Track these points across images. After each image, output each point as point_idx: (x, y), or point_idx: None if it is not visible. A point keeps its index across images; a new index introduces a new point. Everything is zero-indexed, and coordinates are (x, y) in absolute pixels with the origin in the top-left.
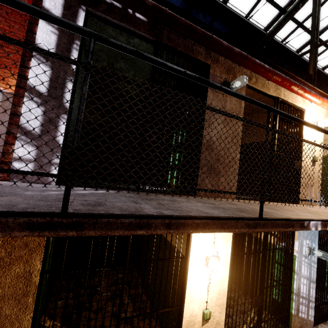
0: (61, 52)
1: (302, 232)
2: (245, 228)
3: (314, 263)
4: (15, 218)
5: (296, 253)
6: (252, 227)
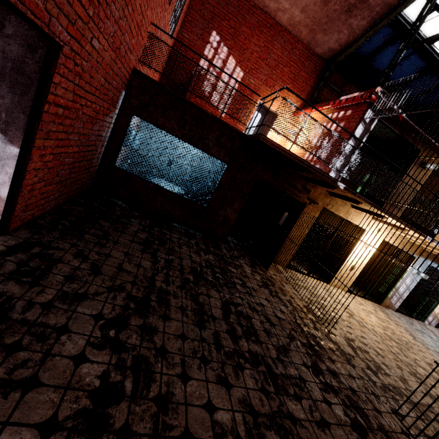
0: (360, 137)
1: (419, 261)
2: (406, 226)
3: (416, 281)
4: (372, 202)
5: (408, 269)
6: (408, 227)
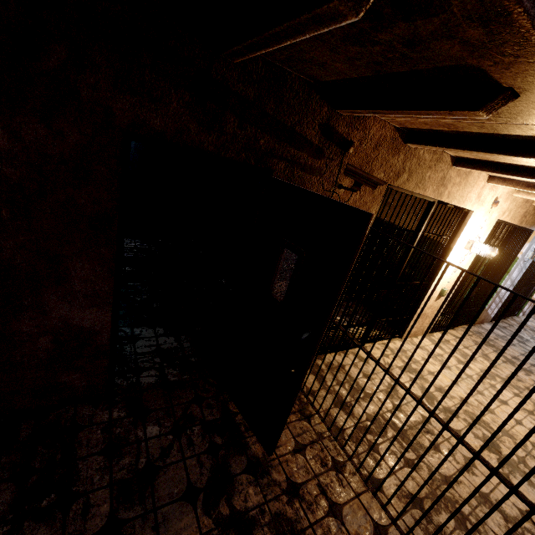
0: None
1: None
2: None
3: (525, 269)
4: None
5: (520, 256)
6: None
